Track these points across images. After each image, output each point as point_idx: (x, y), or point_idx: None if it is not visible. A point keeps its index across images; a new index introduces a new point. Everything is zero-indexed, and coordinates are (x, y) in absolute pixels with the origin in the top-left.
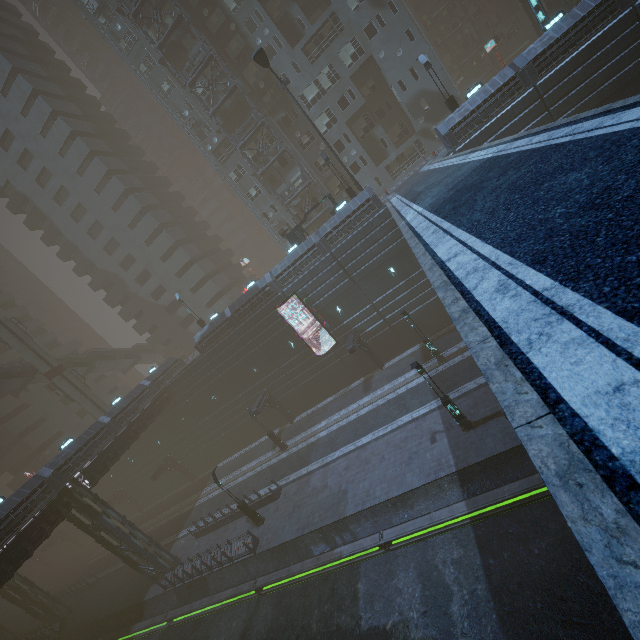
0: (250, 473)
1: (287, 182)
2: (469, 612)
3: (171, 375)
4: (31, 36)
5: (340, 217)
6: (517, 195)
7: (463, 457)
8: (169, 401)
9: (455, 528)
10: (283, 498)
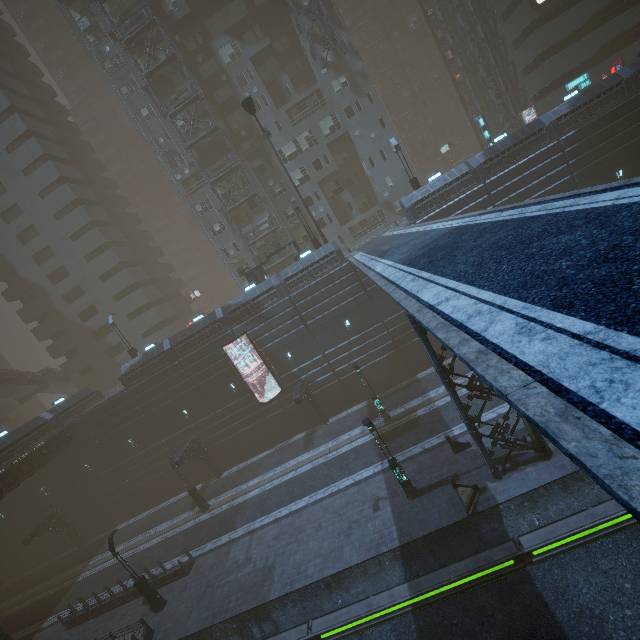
0: (158, 539)
1: (253, 224)
2: None
3: (82, 409)
4: (7, 34)
5: (303, 264)
6: (504, 252)
7: (407, 529)
8: (72, 441)
9: (395, 617)
10: (194, 573)
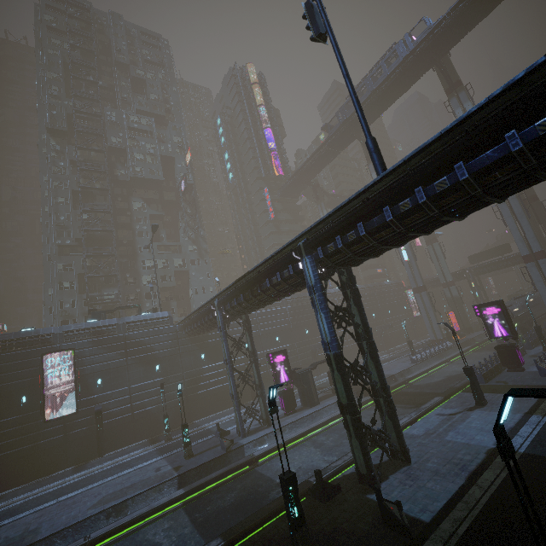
0: None
1: (99, 294)
2: (177, 544)
3: None
4: None
5: (144, 317)
6: None
7: (185, 468)
8: None
9: (168, 513)
10: None
